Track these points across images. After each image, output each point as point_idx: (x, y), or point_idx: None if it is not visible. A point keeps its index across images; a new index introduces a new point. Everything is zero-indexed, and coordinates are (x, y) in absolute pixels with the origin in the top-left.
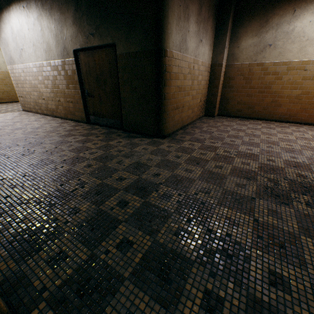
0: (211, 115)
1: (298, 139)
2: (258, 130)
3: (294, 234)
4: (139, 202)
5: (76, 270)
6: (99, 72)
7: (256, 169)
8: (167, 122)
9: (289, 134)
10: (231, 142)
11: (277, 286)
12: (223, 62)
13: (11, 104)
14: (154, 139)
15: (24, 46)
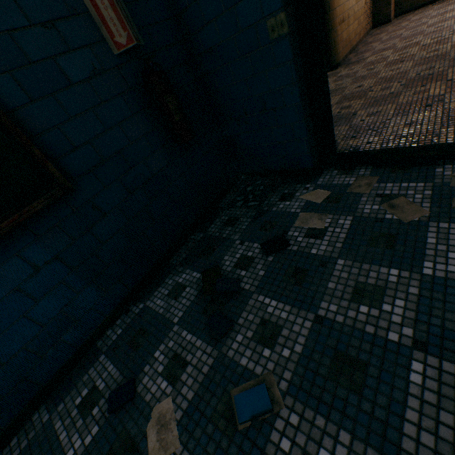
0: (384, 21)
1: None
2: None
3: None
4: (360, 101)
5: (347, 132)
6: None
7: None
8: (336, 44)
9: None
10: (436, 29)
11: None
12: None
13: None
14: None
15: None
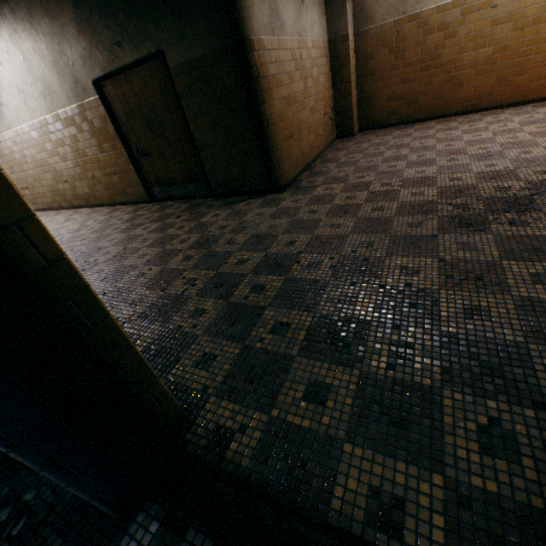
0: (348, 134)
1: (497, 135)
2: (430, 138)
3: (494, 262)
4: (279, 281)
5: (233, 364)
6: (147, 109)
7: (434, 197)
8: (281, 163)
9: (482, 131)
10: (390, 168)
11: (474, 318)
12: (349, 31)
13: None
14: (268, 197)
15: (2, 97)
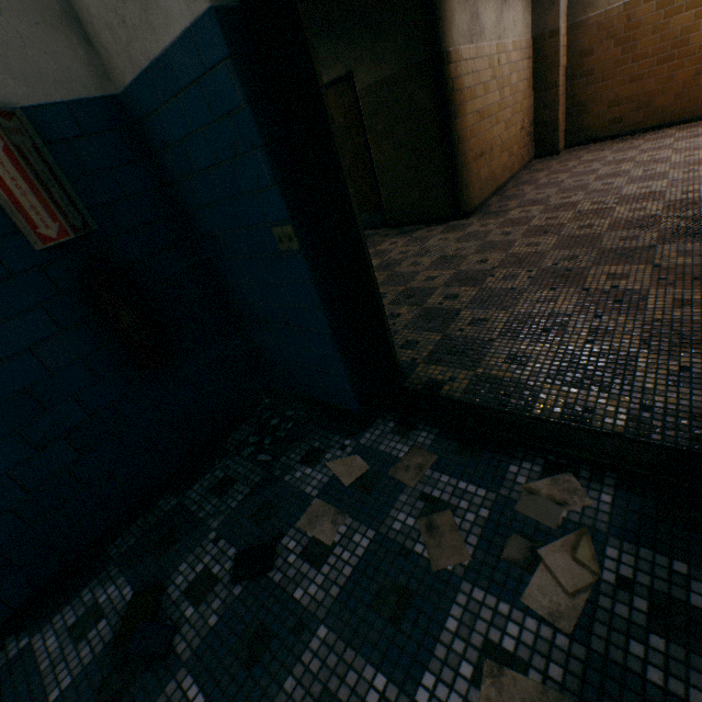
0: (550, 152)
1: None
2: (665, 149)
3: None
4: (473, 291)
5: (436, 346)
6: None
7: (658, 211)
8: (469, 186)
9: None
10: (604, 186)
11: (683, 307)
12: (560, 24)
13: None
14: (450, 224)
15: None
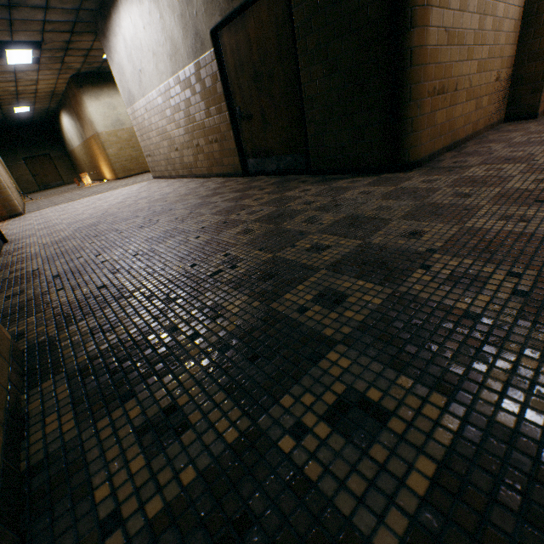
0: (525, 115)
1: None
2: None
3: None
4: (377, 295)
5: (205, 474)
6: (257, 58)
7: None
8: (417, 128)
9: None
10: None
11: None
12: None
13: (140, 176)
14: (383, 176)
15: (142, 63)
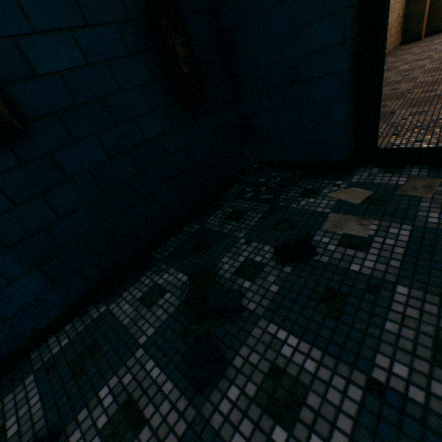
0: (413, 39)
1: None
2: None
3: None
4: (398, 102)
5: (385, 129)
6: None
7: None
8: None
9: None
10: None
11: None
12: None
13: None
14: None
15: None
